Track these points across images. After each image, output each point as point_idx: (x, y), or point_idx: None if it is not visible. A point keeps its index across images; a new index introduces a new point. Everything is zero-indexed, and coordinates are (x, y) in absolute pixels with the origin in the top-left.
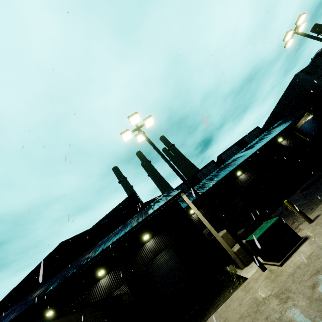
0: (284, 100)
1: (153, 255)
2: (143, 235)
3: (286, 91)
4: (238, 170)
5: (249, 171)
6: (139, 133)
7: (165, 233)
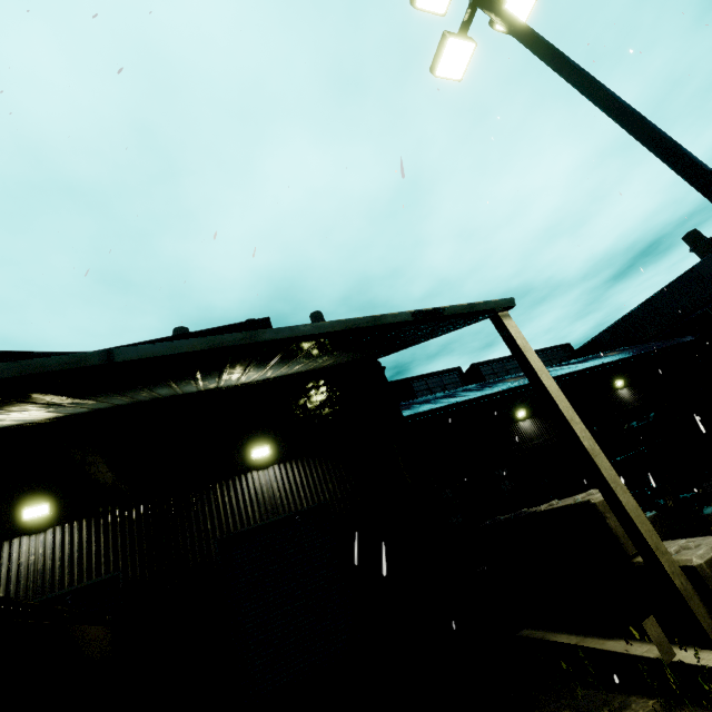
0: (654, 305)
1: (263, 517)
2: (251, 442)
3: (669, 285)
4: (521, 406)
5: (543, 420)
6: (464, 29)
7: (326, 465)
